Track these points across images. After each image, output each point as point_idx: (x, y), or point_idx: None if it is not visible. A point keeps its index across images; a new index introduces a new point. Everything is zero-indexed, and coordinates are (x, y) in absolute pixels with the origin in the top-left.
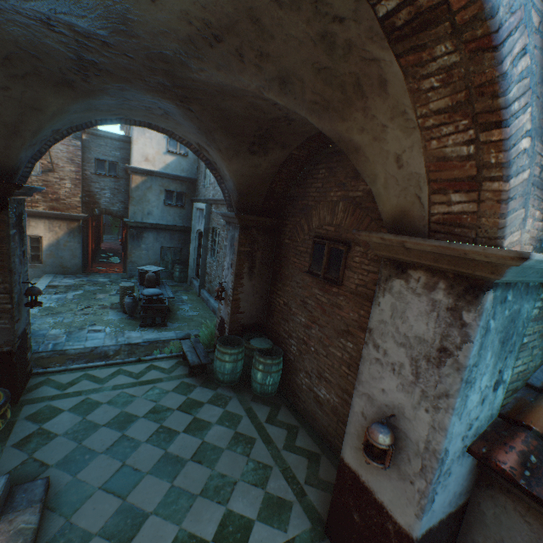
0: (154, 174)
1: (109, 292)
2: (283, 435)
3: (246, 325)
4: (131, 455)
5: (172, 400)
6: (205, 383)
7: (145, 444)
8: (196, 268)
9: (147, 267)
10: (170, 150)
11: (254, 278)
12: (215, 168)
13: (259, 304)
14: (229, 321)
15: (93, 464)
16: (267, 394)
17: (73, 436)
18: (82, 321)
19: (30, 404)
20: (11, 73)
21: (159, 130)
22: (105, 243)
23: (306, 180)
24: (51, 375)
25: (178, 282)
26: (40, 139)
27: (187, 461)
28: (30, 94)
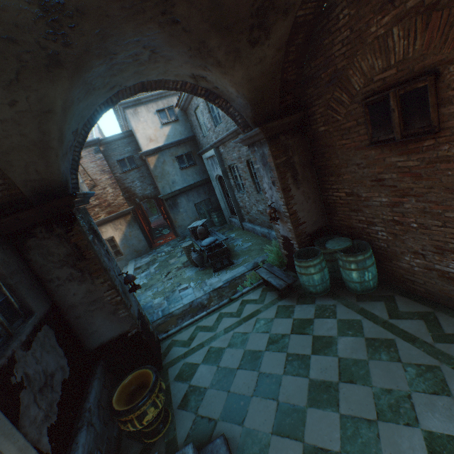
0: (162, 149)
1: (176, 255)
2: (422, 327)
3: (311, 233)
4: (279, 391)
5: (281, 326)
6: (300, 300)
7: (284, 376)
8: (228, 208)
9: (193, 224)
10: (164, 122)
11: (301, 185)
12: (217, 94)
13: (315, 208)
14: (294, 236)
15: (251, 409)
16: (370, 289)
17: (219, 386)
18: (170, 285)
19: (171, 366)
20: (6, 81)
21: (152, 87)
22: (153, 223)
23: (321, 43)
24: (173, 337)
25: (220, 226)
26: (67, 147)
27: (338, 384)
28: (33, 98)
